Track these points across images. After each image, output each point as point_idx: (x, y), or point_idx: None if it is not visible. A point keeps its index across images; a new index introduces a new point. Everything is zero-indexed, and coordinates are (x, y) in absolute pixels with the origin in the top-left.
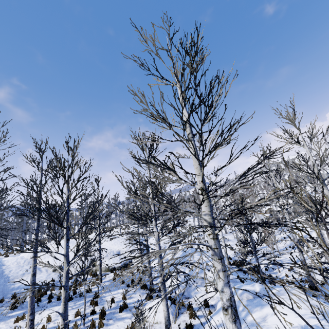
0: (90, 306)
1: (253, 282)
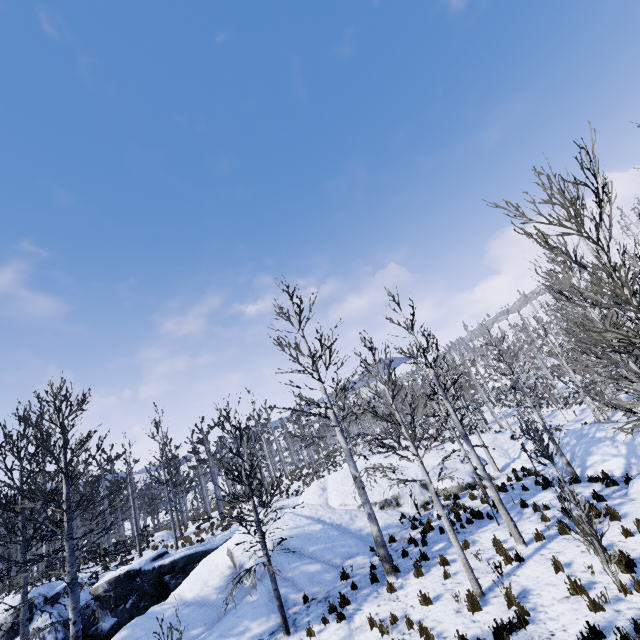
0: (538, 513)
1: None
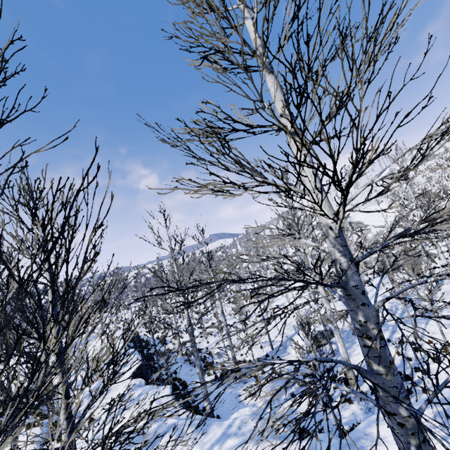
0: None
1: (145, 386)
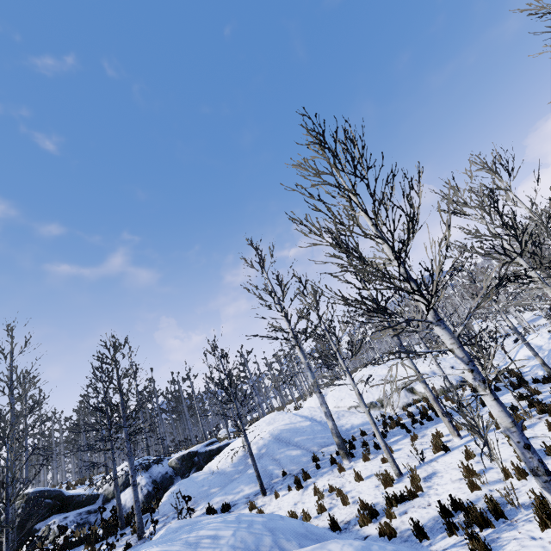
0: None
1: None
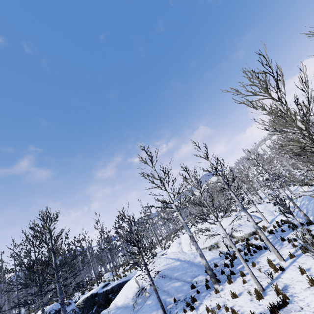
0: (291, 243)
1: None
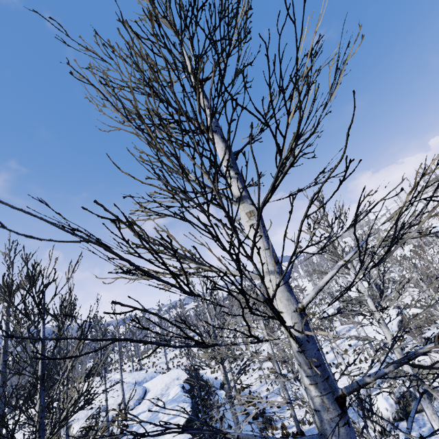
0: None
1: None
